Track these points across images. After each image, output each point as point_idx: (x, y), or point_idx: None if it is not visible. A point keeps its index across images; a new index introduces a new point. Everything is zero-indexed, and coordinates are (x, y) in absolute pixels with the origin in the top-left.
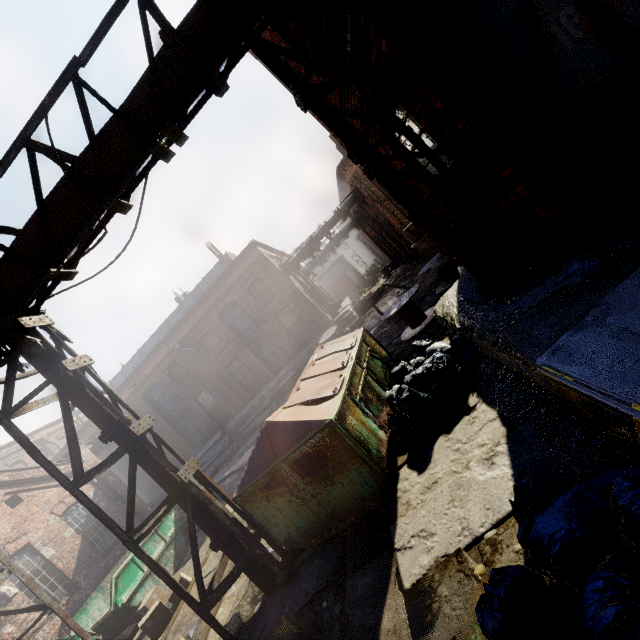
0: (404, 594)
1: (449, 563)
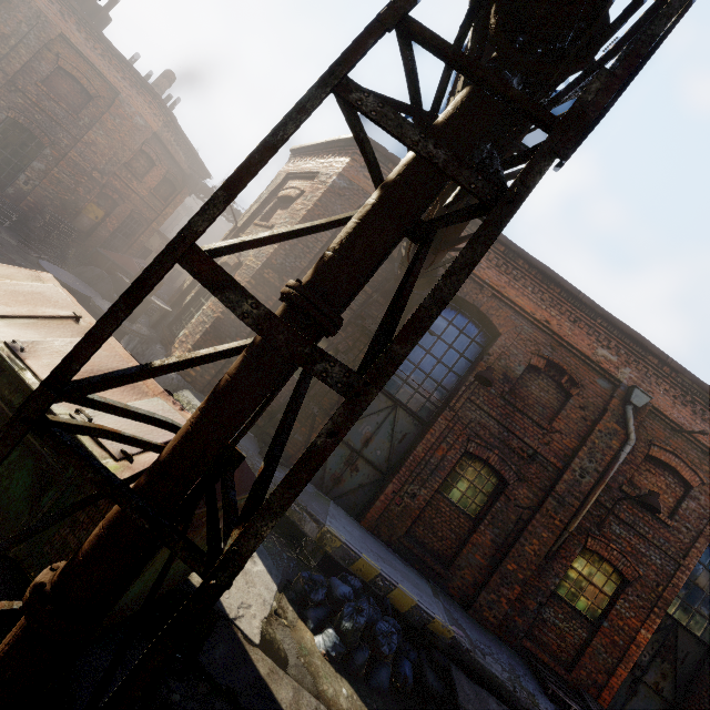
0: (259, 648)
1: (272, 621)
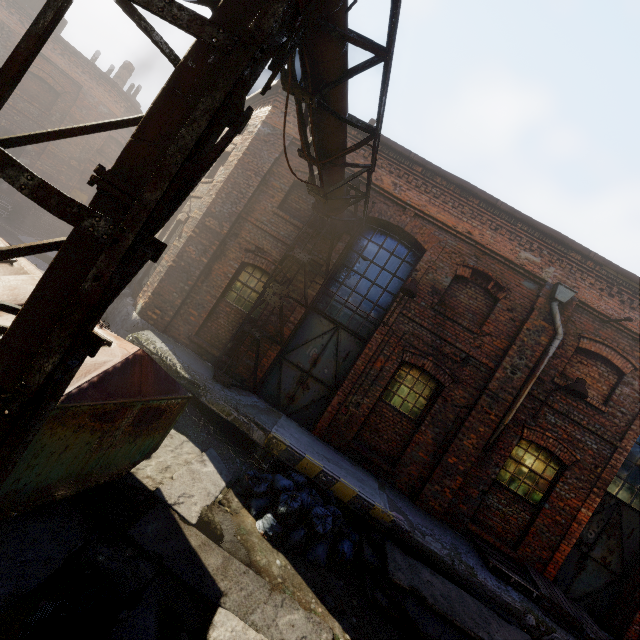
0: (195, 527)
1: (213, 508)
